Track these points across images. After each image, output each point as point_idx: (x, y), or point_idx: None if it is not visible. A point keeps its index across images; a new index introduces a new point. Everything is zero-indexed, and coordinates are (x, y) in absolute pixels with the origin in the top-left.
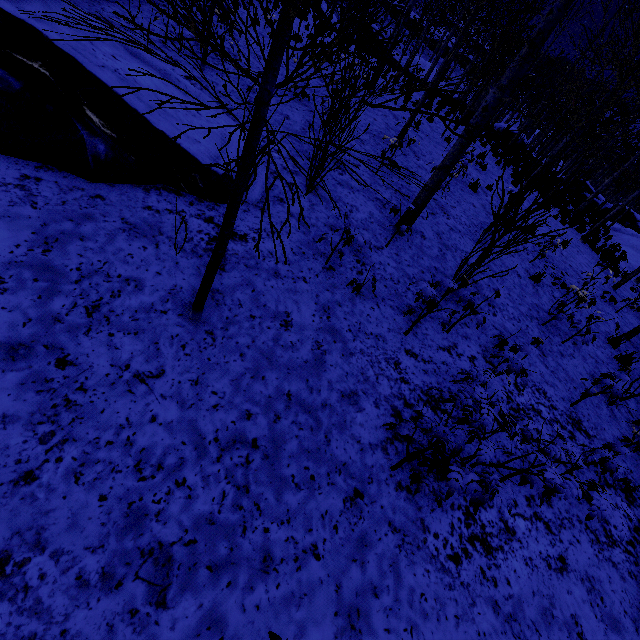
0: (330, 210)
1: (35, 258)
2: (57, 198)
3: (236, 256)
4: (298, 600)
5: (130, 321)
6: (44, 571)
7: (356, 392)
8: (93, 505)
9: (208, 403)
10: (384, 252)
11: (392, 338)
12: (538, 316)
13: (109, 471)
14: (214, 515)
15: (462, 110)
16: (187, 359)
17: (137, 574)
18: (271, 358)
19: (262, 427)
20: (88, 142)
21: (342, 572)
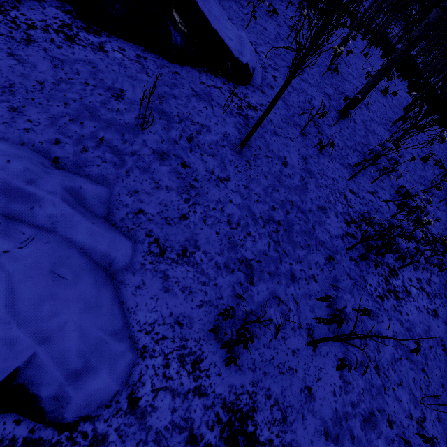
0: (299, 97)
1: (156, 106)
2: (157, 71)
3: (253, 119)
4: (309, 297)
5: (208, 149)
6: (201, 258)
7: (325, 207)
8: (214, 235)
9: (254, 198)
10: (332, 129)
11: (341, 181)
12: (424, 183)
13: (217, 222)
14: (266, 252)
15: (374, 32)
16: (239, 174)
17: (239, 269)
18: (280, 181)
19: (281, 215)
20: (173, 35)
21: (327, 290)
